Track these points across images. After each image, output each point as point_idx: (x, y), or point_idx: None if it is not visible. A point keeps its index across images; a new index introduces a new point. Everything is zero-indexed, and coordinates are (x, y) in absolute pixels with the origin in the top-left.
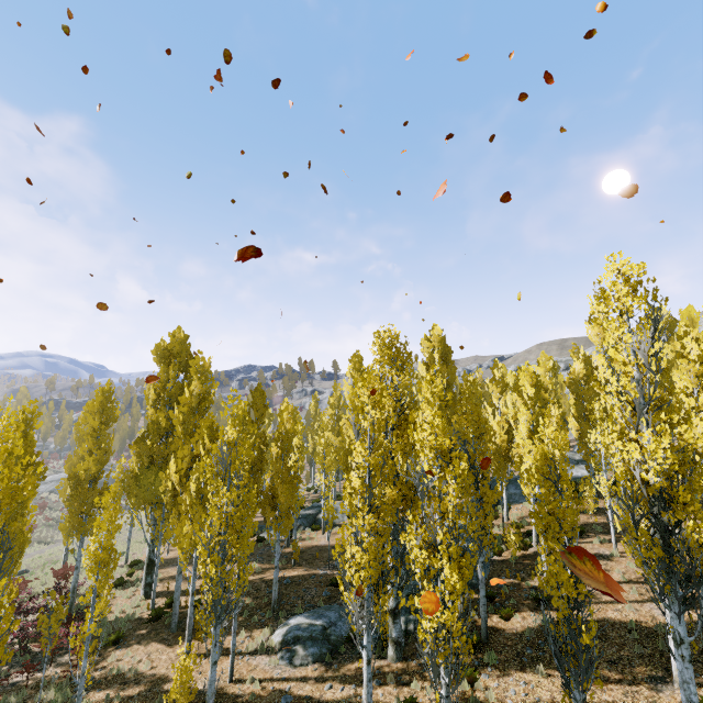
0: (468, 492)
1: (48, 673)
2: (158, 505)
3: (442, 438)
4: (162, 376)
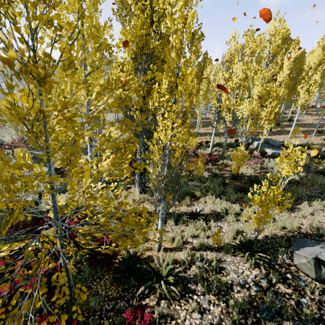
0: (291, 87)
1: None
2: None
3: (324, 57)
4: None
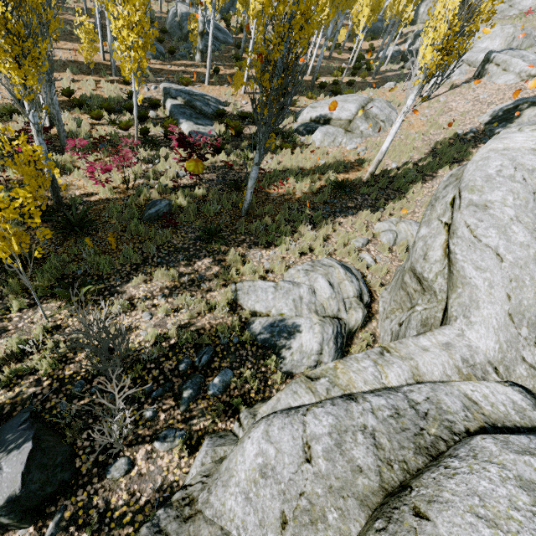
0: None
1: None
2: None
3: None
4: None
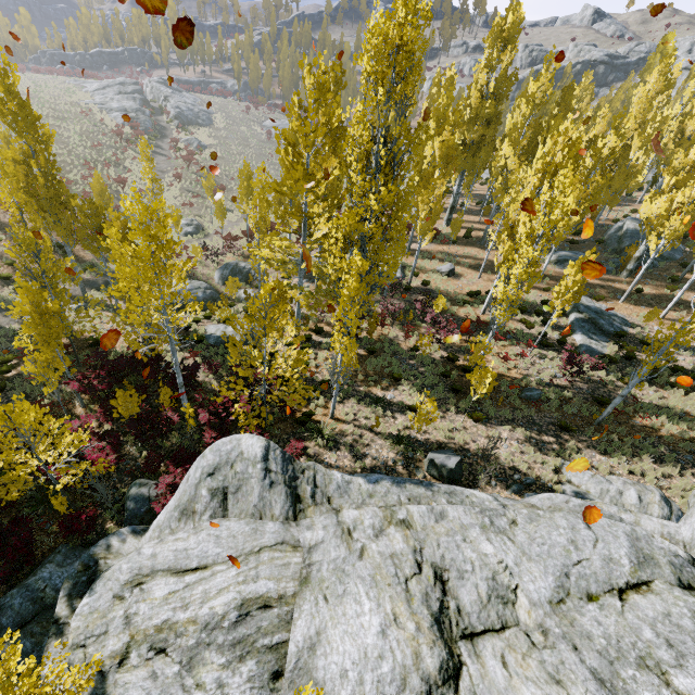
0: None
1: (428, 249)
2: (471, 173)
3: None
4: (487, 59)
